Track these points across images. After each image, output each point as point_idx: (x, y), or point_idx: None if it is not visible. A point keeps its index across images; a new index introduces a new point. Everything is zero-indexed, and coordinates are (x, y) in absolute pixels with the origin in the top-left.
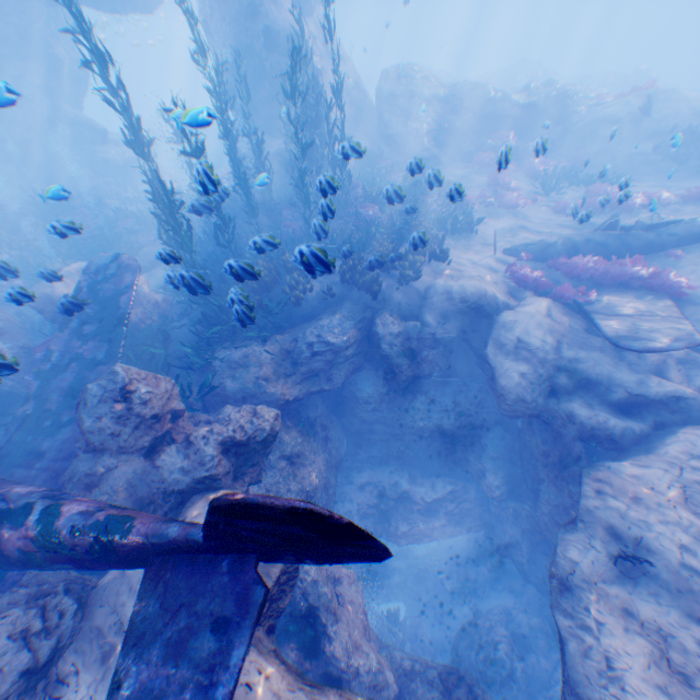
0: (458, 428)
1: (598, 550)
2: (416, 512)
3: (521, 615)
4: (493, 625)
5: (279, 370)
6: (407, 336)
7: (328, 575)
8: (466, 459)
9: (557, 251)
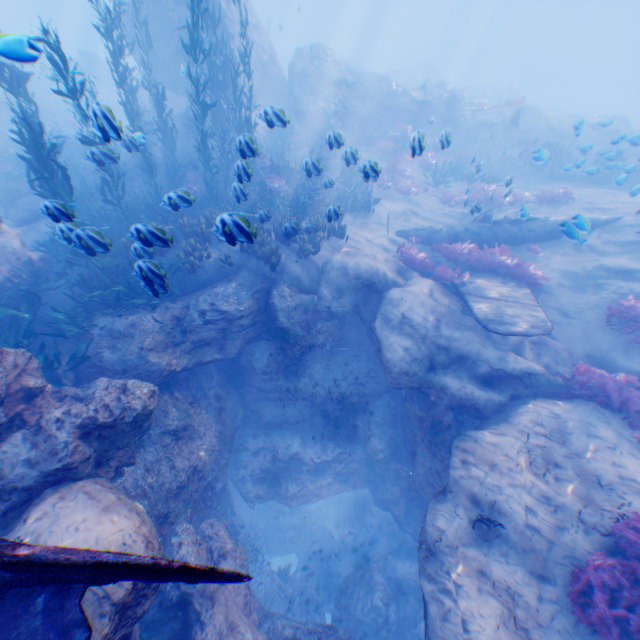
0: (349, 395)
1: (461, 517)
2: (307, 474)
3: (396, 560)
4: (372, 573)
5: (168, 339)
6: (304, 308)
7: (209, 555)
8: (355, 424)
9: (441, 236)
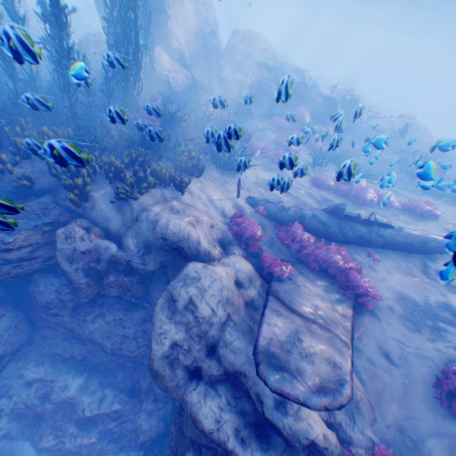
0: (138, 355)
1: None
2: (73, 423)
3: None
4: None
5: None
6: (97, 254)
7: None
8: (140, 384)
9: (288, 216)
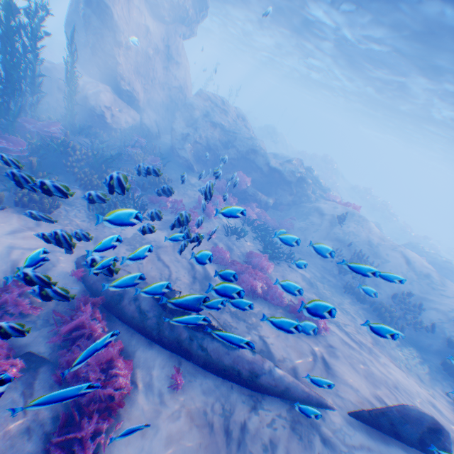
0: None
1: None
2: None
3: None
4: None
5: None
6: None
7: None
8: None
9: (109, 289)
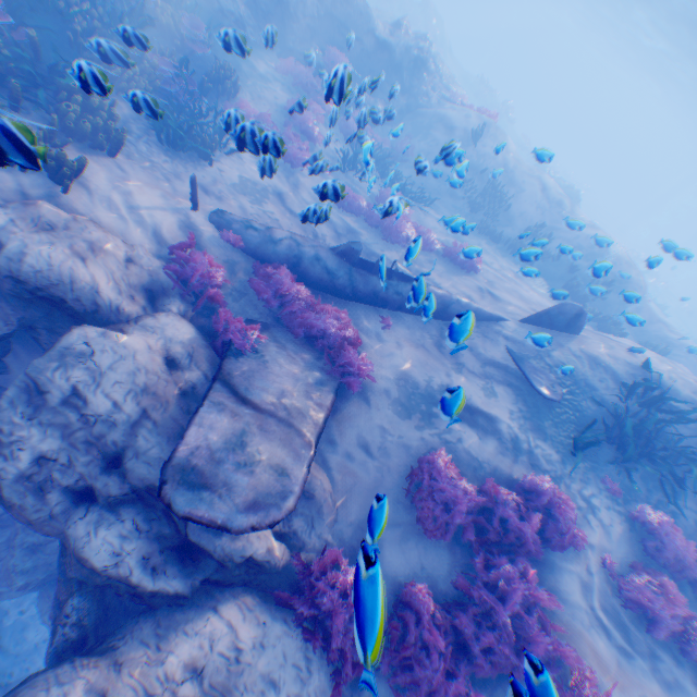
0: None
1: None
2: None
3: None
4: None
5: None
6: None
7: None
8: None
9: (278, 252)
